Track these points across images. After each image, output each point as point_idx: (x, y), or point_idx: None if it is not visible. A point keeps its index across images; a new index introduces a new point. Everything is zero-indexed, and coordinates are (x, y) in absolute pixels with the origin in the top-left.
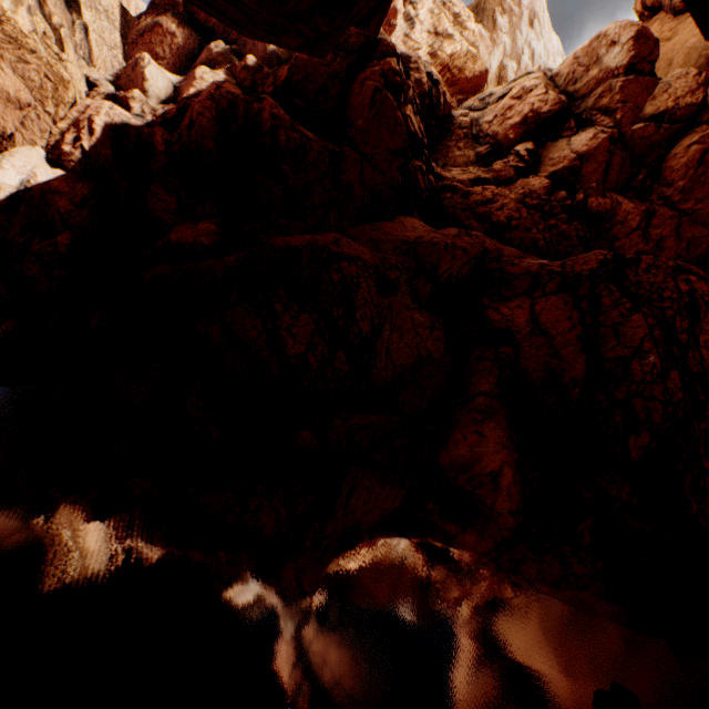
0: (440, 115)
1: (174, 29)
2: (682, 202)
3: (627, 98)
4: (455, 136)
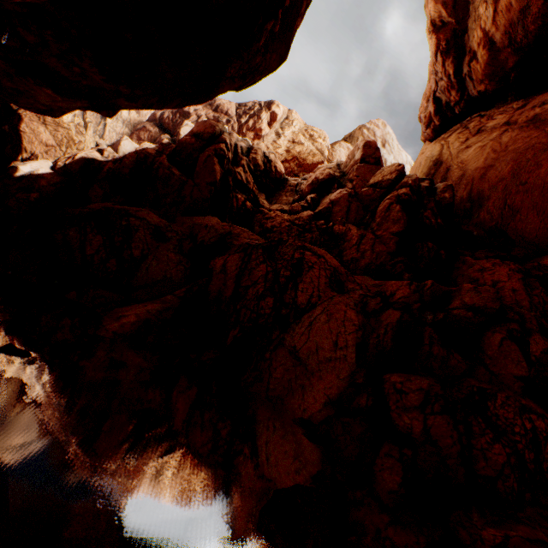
0: (273, 177)
1: (152, 129)
2: (378, 230)
3: (360, 174)
4: (286, 190)
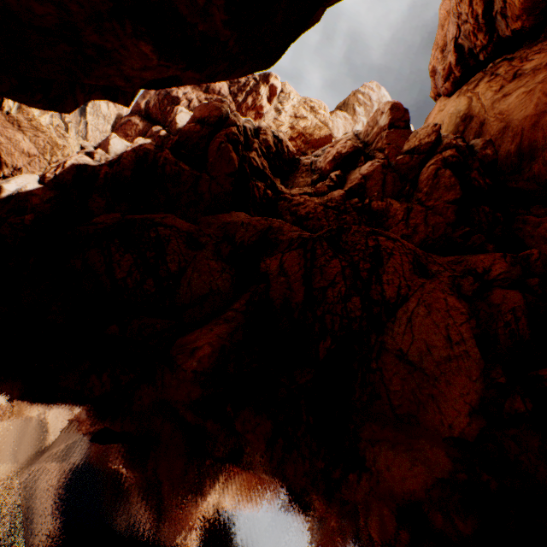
0: (286, 158)
1: (138, 122)
2: (427, 201)
3: (391, 141)
4: (301, 170)
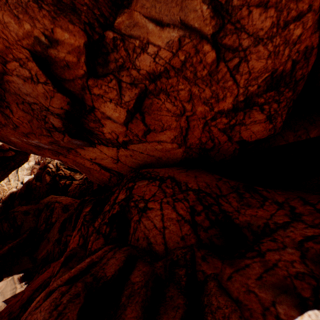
0: None
1: (37, 167)
2: None
3: None
4: None
